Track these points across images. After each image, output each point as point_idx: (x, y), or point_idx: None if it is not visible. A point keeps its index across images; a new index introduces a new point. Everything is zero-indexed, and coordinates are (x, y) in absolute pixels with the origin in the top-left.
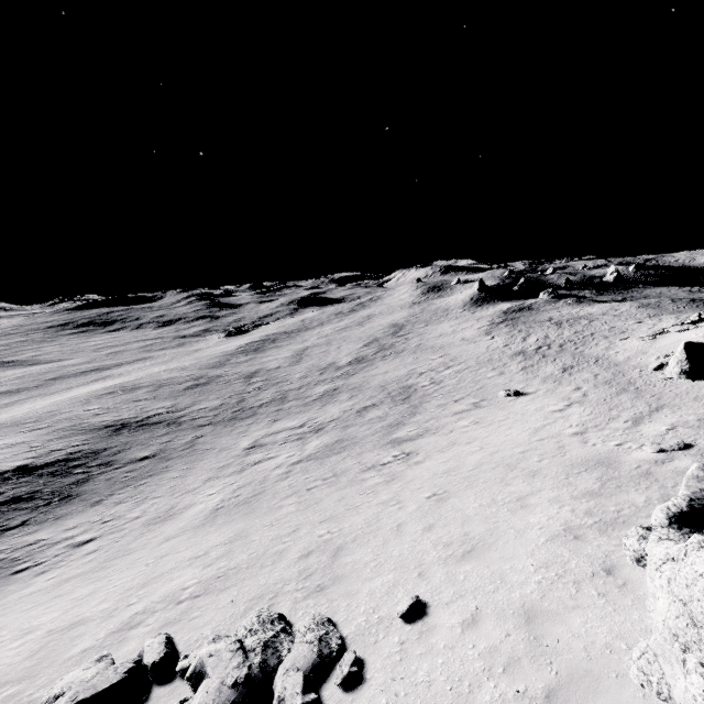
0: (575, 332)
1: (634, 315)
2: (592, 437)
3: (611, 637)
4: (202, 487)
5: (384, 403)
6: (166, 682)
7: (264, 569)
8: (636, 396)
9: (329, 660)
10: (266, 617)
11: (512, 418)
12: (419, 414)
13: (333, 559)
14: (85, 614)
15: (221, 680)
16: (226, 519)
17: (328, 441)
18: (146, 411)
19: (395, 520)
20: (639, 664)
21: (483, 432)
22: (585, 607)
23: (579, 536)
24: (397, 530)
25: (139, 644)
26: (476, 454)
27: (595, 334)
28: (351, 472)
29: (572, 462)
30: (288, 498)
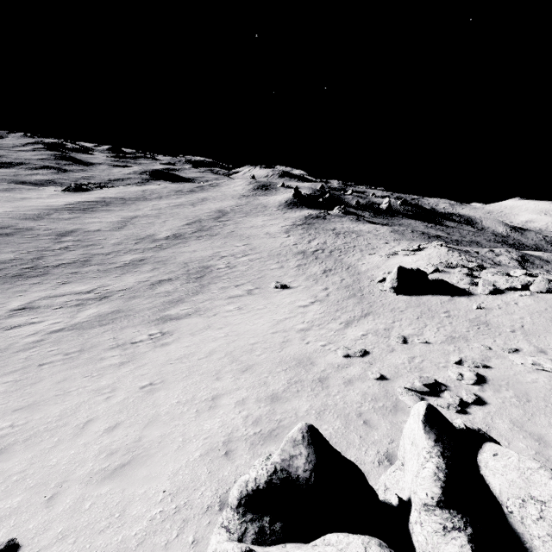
0: (345, 243)
1: (386, 237)
2: (311, 335)
3: None
4: None
5: (179, 279)
6: None
7: None
8: (358, 302)
9: None
10: None
11: (268, 308)
12: (202, 293)
13: None
14: None
15: None
16: None
17: (105, 311)
18: None
19: (90, 414)
20: None
21: (238, 319)
22: None
23: (230, 451)
24: (81, 429)
25: None
26: (218, 341)
27: (356, 247)
28: (98, 348)
29: (282, 359)
30: (10, 375)
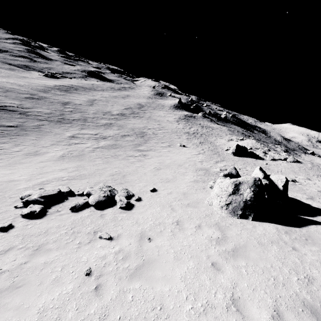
0: (207, 131)
1: (225, 132)
2: (204, 163)
3: (202, 198)
4: (51, 147)
5: (133, 135)
6: (73, 196)
7: (96, 176)
8: (218, 156)
9: (130, 196)
10: (107, 185)
11: (181, 153)
12: (148, 143)
13: (123, 177)
14: (14, 178)
15: (99, 195)
16: (69, 160)
17: (109, 143)
18: (3, 102)
19: (143, 171)
20: (207, 200)
21: (171, 155)
22: (197, 193)
23: (197, 182)
24: (144, 174)
25: (52, 188)
26: (169, 160)
27: (213, 134)
28: (123, 156)
29: (198, 168)
30: (97, 159)
